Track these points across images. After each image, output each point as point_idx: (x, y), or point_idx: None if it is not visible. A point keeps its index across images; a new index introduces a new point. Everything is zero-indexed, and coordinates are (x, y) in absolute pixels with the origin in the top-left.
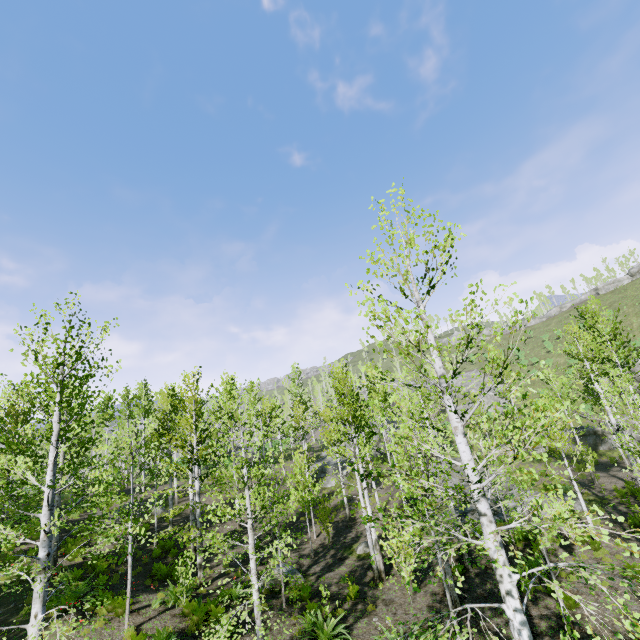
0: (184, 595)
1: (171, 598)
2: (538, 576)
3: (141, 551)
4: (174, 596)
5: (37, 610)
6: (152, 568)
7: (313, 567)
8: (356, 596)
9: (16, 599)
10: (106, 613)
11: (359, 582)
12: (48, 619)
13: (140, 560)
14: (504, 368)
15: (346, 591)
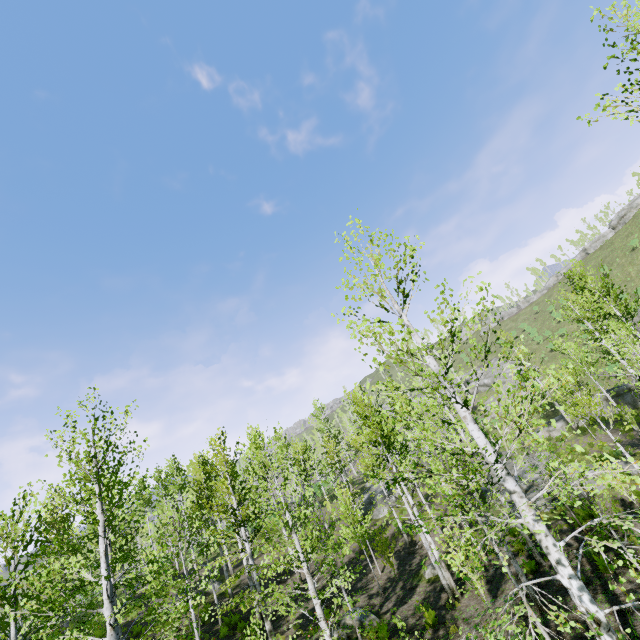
0: None
1: None
2: (613, 551)
3: (208, 634)
4: None
5: None
6: None
7: (385, 604)
8: (435, 622)
9: None
10: None
11: (435, 607)
12: None
13: None
14: (487, 351)
15: (424, 620)
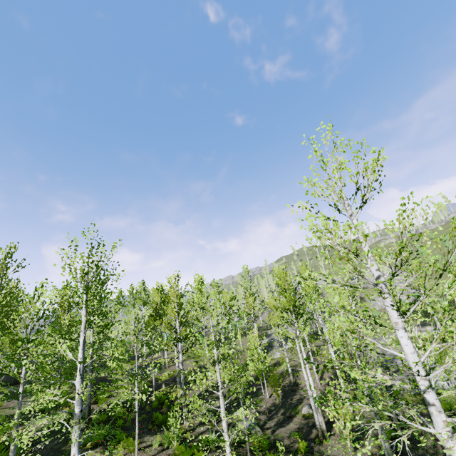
0: (175, 440)
1: (166, 441)
2: None
3: (145, 402)
4: (168, 440)
5: (74, 452)
6: (152, 416)
7: (268, 422)
8: (305, 450)
9: (66, 433)
10: (122, 449)
11: (306, 438)
12: (85, 450)
13: (144, 409)
14: (444, 270)
15: (296, 445)
